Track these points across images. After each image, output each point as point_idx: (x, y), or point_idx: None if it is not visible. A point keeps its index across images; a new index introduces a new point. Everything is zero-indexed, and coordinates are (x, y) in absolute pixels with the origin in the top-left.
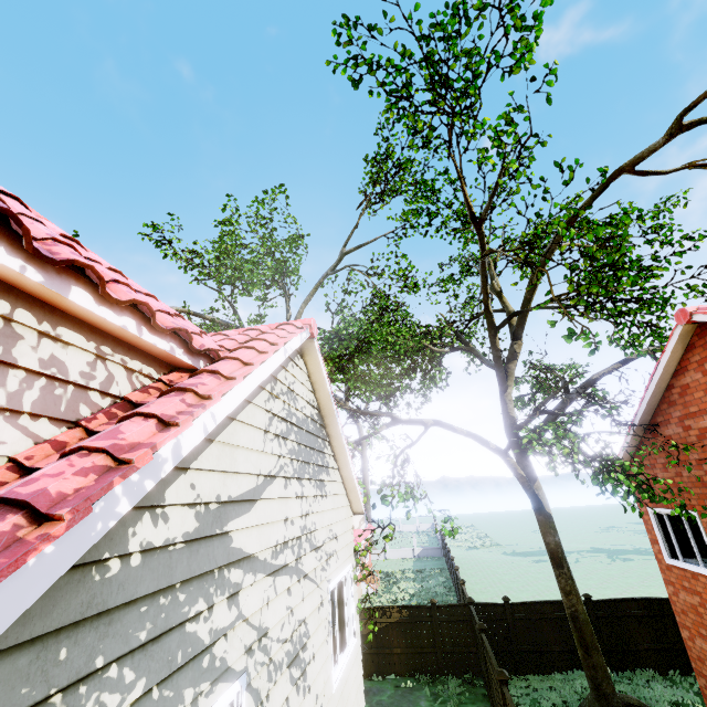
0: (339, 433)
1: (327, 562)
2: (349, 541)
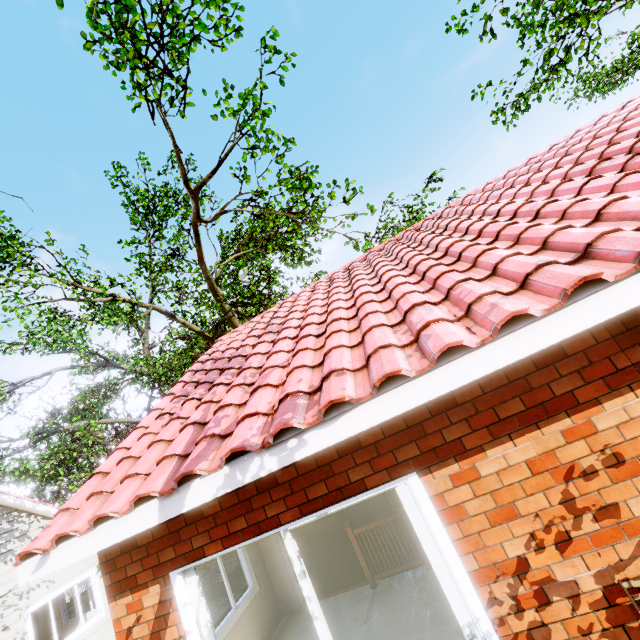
0: (30, 508)
1: (22, 598)
2: (90, 556)
